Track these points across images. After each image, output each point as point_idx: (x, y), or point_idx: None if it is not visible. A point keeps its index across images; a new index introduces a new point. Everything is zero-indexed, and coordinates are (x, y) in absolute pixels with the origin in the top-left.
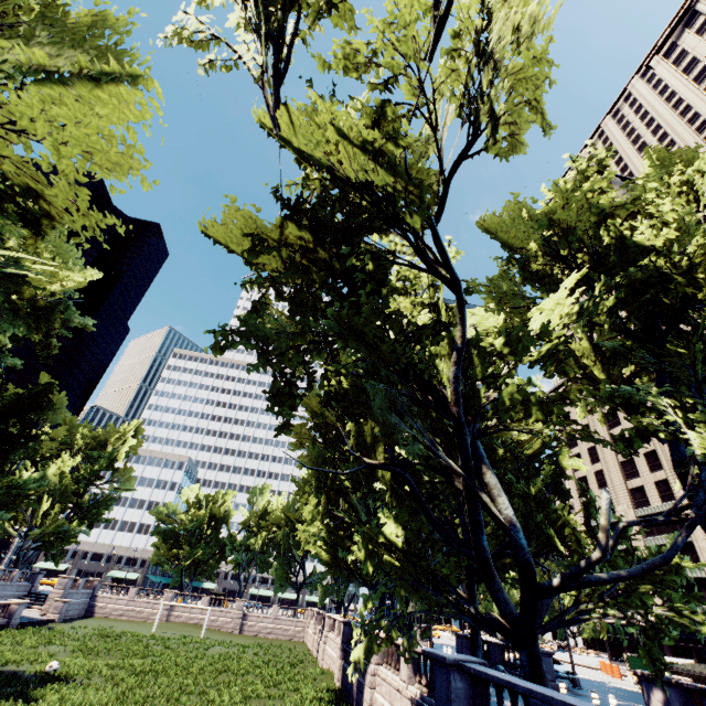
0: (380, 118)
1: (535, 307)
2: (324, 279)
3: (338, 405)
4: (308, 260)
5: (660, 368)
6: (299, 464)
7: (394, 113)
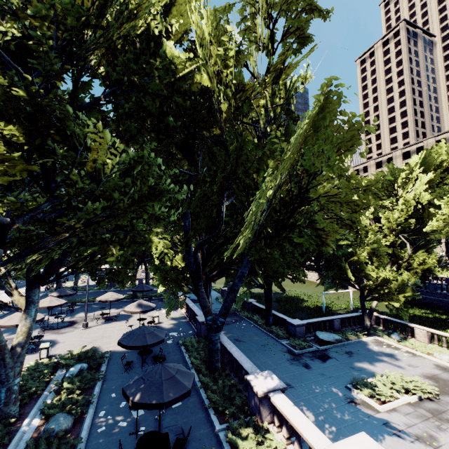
0: None
1: (432, 209)
2: None
3: None
4: None
5: None
6: None
7: None
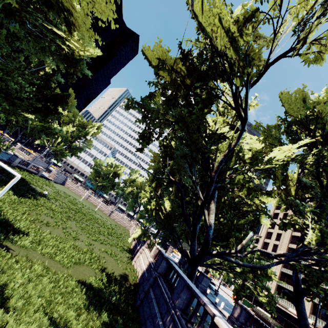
0: (249, 17)
1: (279, 147)
2: (185, 93)
3: (164, 149)
4: (181, 81)
5: (320, 201)
6: (149, 168)
7: (258, 16)
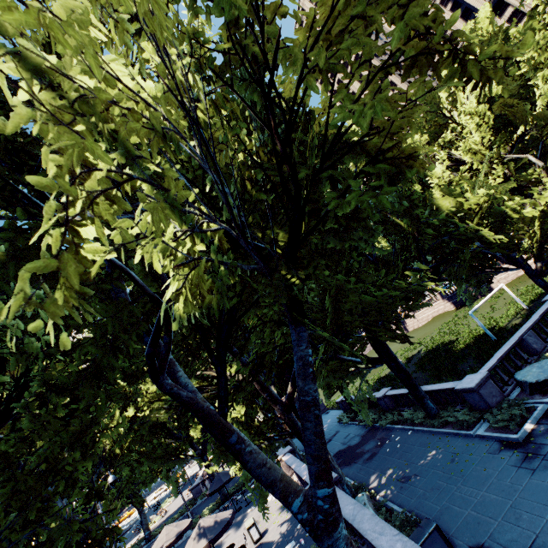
0: None
1: None
2: None
3: None
4: None
5: None
6: None
7: None
